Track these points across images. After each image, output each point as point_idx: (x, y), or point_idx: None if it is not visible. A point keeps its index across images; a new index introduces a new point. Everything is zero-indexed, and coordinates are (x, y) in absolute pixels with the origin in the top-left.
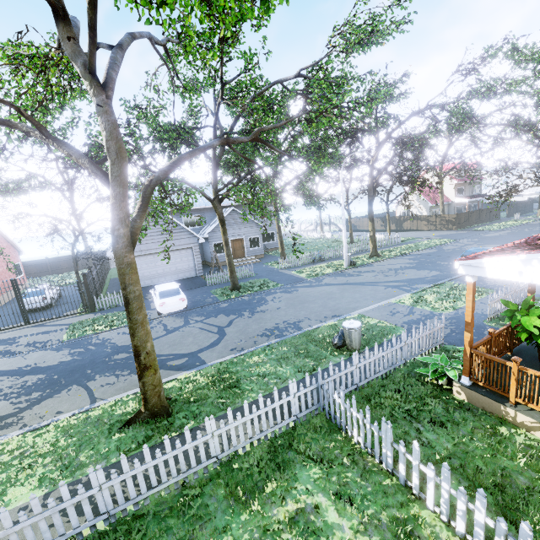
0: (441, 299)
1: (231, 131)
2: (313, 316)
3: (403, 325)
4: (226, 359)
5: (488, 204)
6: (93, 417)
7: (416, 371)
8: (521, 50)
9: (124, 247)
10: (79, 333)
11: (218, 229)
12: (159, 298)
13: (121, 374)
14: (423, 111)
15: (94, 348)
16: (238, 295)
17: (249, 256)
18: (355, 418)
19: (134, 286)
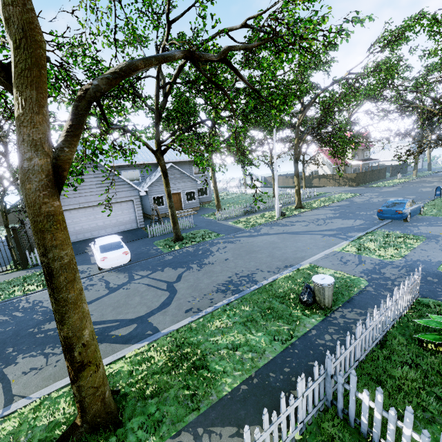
0: (381, 246)
1: (174, 81)
2: (265, 267)
3: (362, 275)
4: (183, 325)
5: (374, 167)
6: (4, 433)
7: (409, 334)
8: (438, 21)
9: (41, 188)
10: (5, 295)
11: (157, 184)
12: (99, 252)
13: (52, 352)
14: (341, 81)
15: (21, 314)
16: (182, 246)
17: (186, 208)
18: (409, 437)
19: (60, 249)
